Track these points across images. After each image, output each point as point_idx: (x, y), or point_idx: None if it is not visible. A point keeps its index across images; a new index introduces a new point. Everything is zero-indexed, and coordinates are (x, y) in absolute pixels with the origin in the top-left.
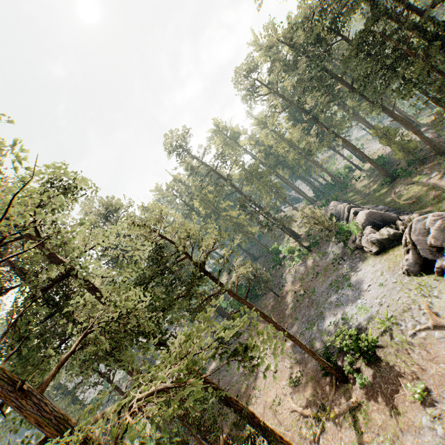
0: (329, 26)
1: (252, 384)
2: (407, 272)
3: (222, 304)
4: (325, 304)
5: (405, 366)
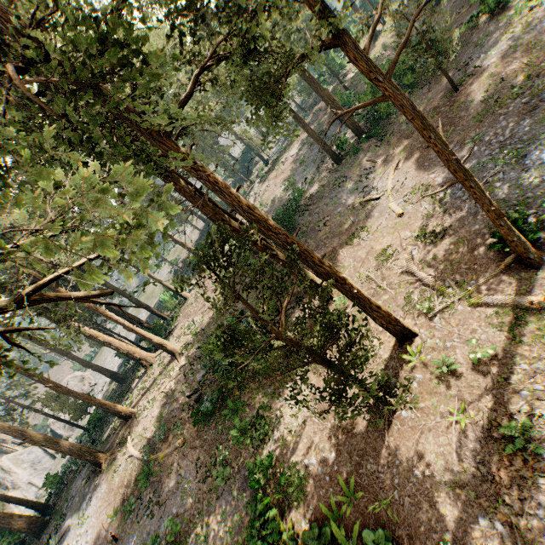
0: None
1: (360, 222)
2: None
3: (345, 99)
4: None
5: None
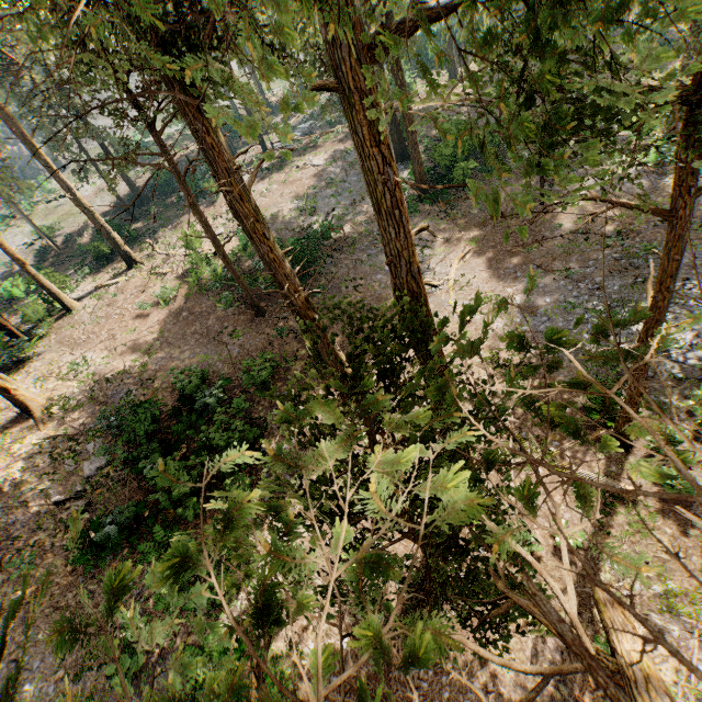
0: None
1: None
2: None
3: None
4: None
5: None
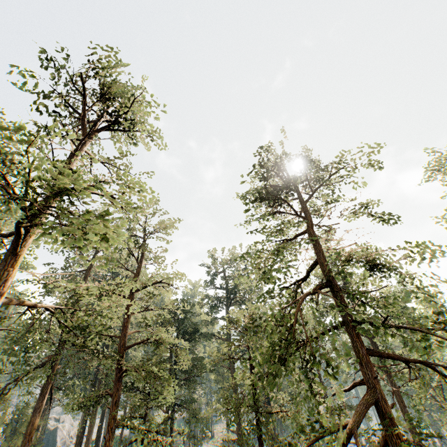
0: None
1: None
2: None
3: None
4: None
5: None
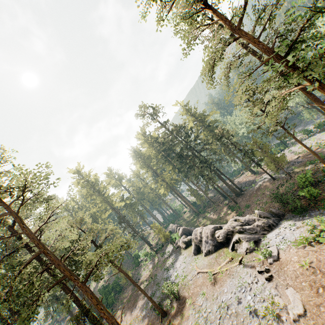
0: (168, 146)
1: None
2: (193, 254)
3: None
4: (161, 281)
5: (188, 294)
